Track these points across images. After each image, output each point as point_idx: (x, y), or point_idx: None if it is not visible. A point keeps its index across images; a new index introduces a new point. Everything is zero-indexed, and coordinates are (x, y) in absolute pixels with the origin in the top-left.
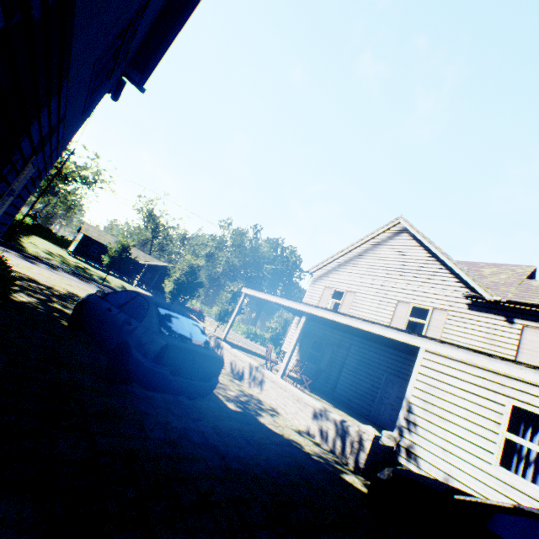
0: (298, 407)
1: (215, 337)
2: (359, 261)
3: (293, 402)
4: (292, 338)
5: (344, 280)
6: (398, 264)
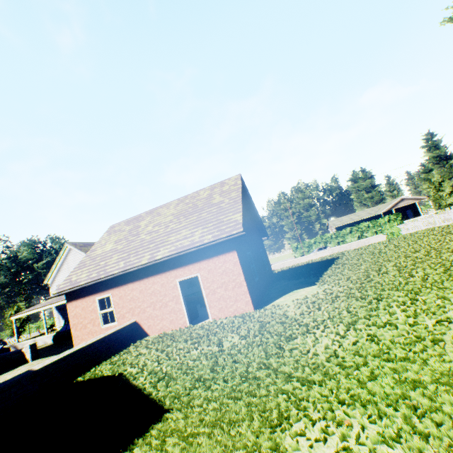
0: (49, 338)
1: (11, 345)
2: (63, 267)
3: (48, 339)
4: (57, 315)
5: (62, 278)
6: (77, 262)
